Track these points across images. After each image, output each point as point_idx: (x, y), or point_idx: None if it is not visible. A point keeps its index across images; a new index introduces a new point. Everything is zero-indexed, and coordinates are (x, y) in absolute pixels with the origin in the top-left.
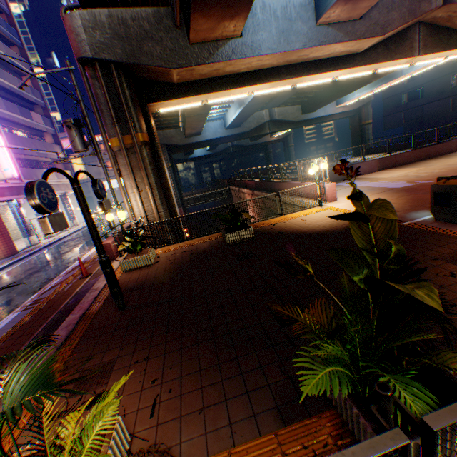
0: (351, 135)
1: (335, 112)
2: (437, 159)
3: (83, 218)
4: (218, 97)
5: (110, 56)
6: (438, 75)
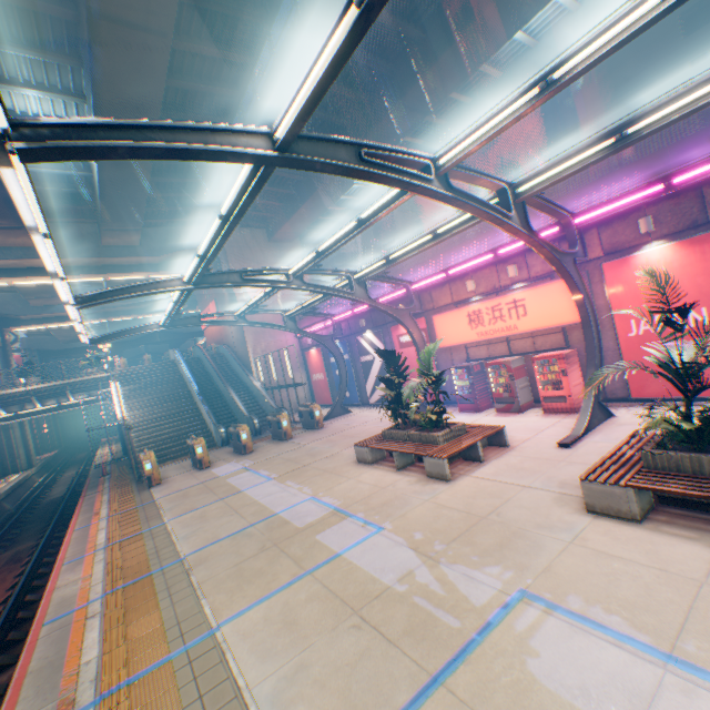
0: None
1: None
2: None
3: None
4: (58, 325)
5: None
6: None
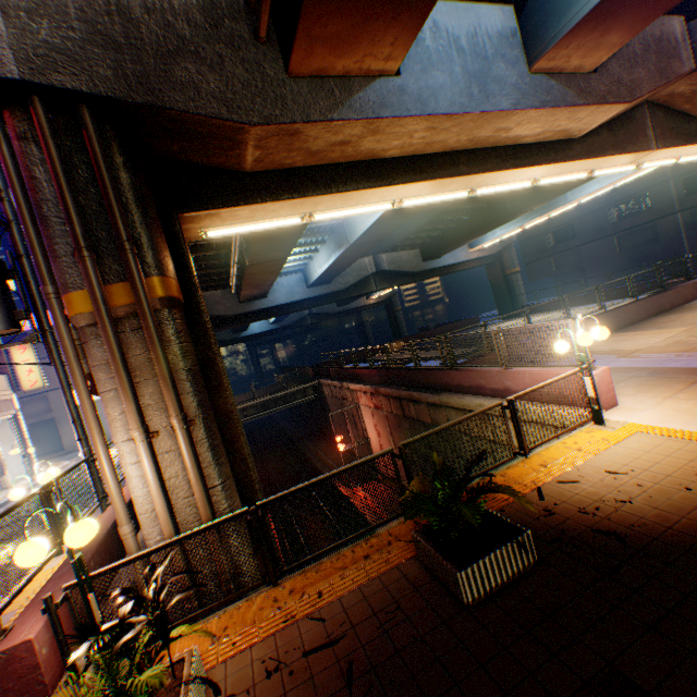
0: (493, 289)
1: (468, 257)
2: (682, 313)
3: (25, 467)
4: (337, 207)
5: (77, 81)
6: (589, 209)
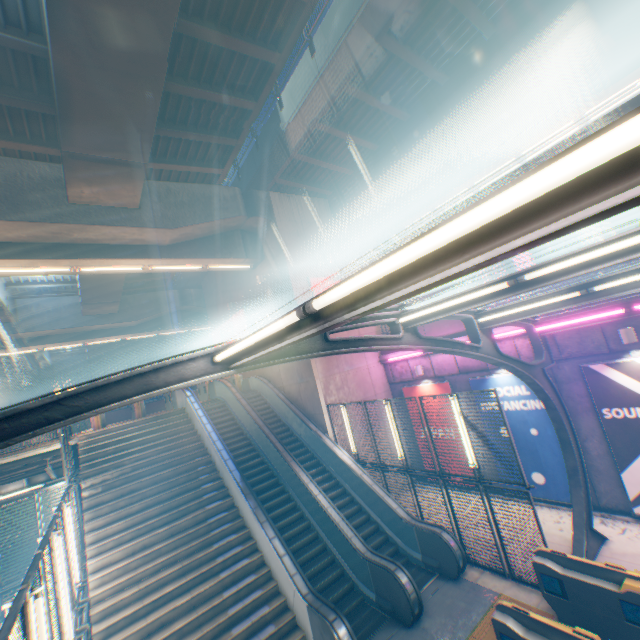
0: None
1: None
2: None
3: None
4: (8, 352)
5: None
6: None
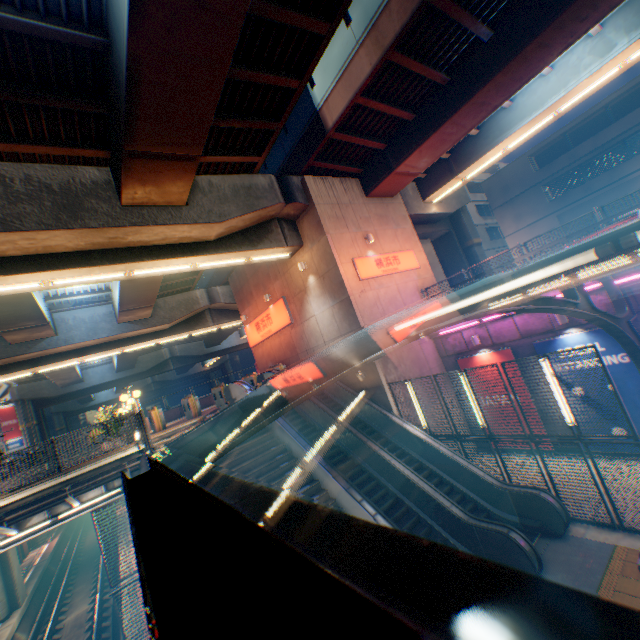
0: None
1: (241, 342)
2: None
3: None
4: (50, 367)
5: None
6: None
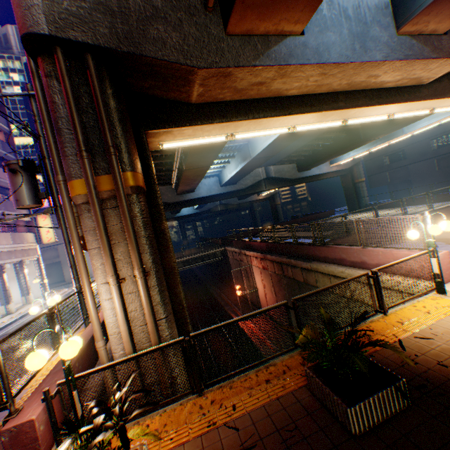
0: (345, 192)
1: (329, 170)
2: None
3: (41, 291)
4: (250, 130)
5: (85, 36)
6: (416, 139)
